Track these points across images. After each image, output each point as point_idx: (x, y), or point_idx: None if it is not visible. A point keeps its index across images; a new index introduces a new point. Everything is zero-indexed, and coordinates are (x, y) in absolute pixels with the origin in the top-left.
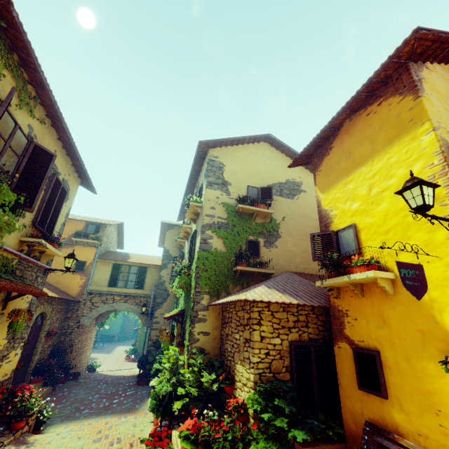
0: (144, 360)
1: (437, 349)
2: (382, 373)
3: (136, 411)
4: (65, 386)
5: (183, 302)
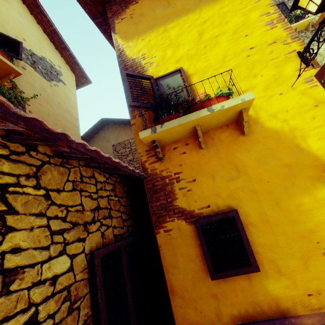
0: None
1: (309, 177)
2: (247, 237)
3: None
4: None
5: None
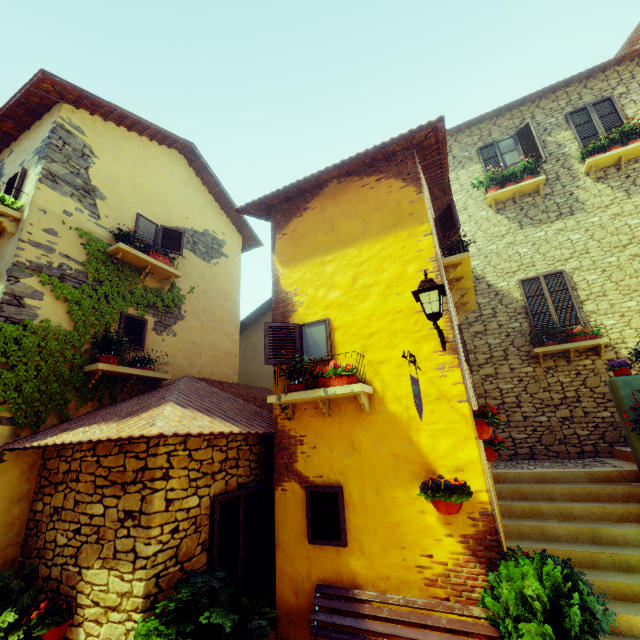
0: None
1: (410, 473)
2: (344, 514)
3: None
4: None
5: None
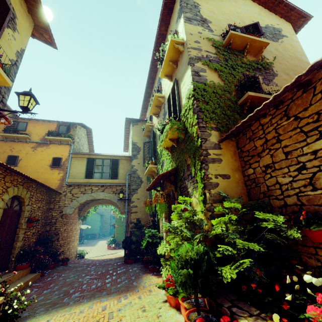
0: (128, 240)
1: None
2: None
3: (136, 289)
4: (54, 271)
5: (171, 163)
